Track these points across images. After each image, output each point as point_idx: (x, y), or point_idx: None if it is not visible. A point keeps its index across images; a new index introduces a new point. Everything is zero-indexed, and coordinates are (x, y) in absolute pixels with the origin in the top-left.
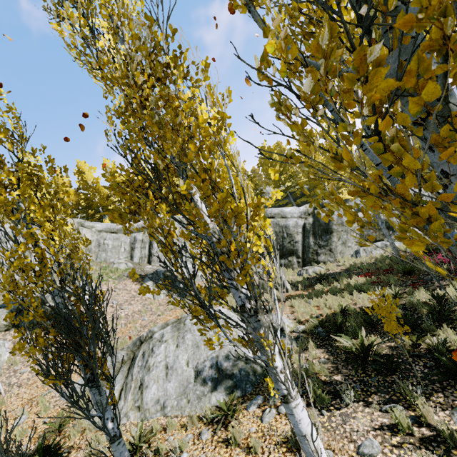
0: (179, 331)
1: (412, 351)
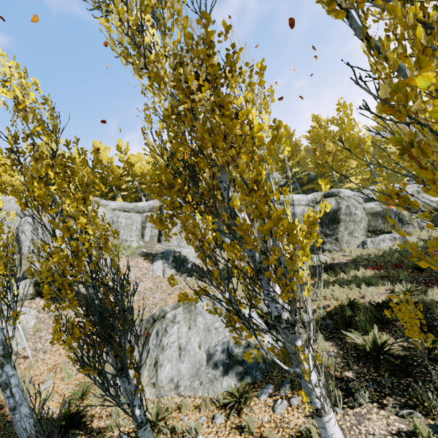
0: (191, 313)
1: (427, 354)
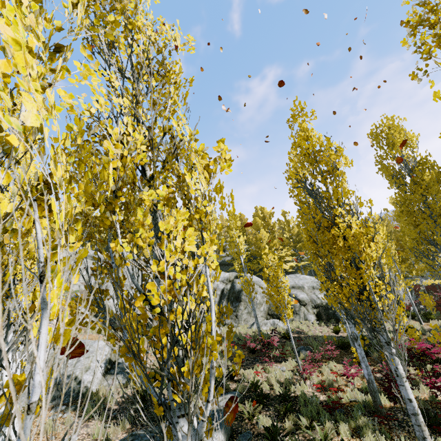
0: None
1: None
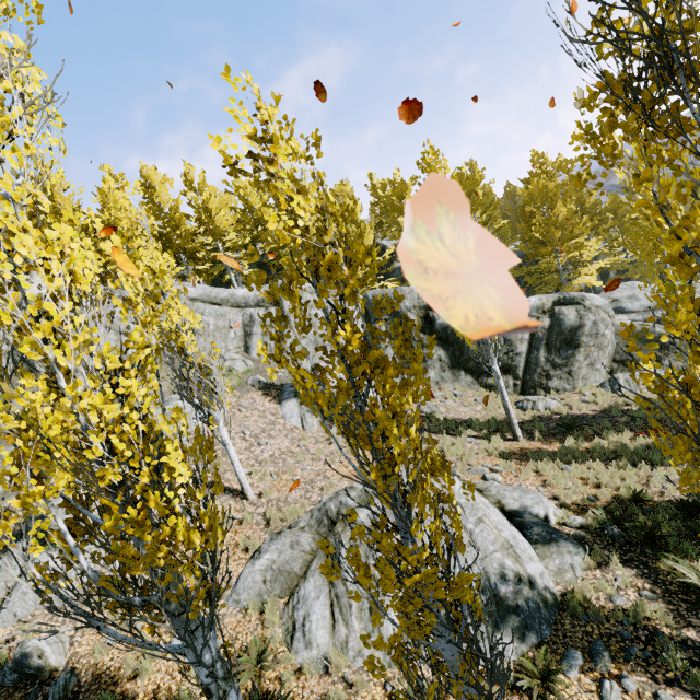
0: None
1: None
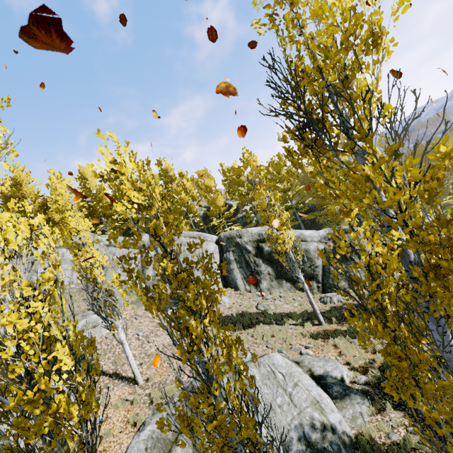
0: None
1: None
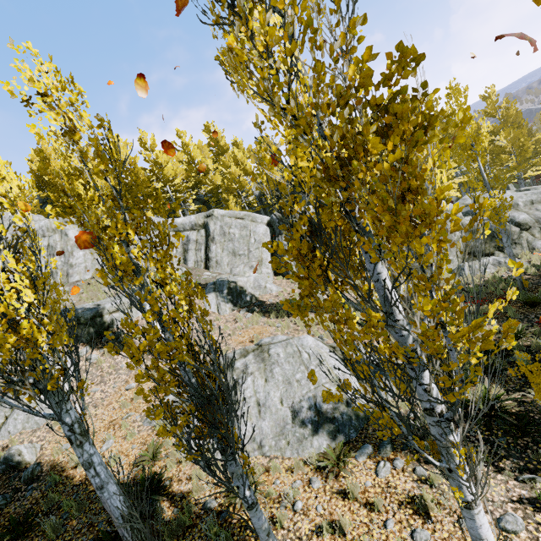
0: (265, 363)
1: None
